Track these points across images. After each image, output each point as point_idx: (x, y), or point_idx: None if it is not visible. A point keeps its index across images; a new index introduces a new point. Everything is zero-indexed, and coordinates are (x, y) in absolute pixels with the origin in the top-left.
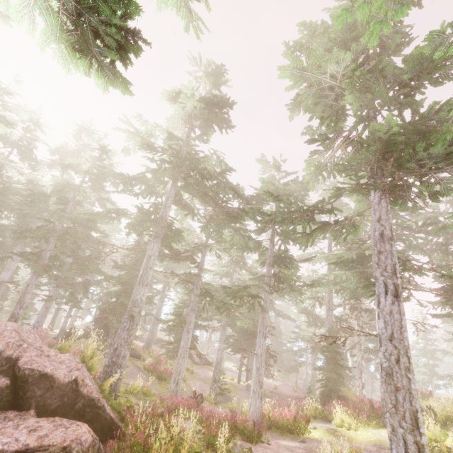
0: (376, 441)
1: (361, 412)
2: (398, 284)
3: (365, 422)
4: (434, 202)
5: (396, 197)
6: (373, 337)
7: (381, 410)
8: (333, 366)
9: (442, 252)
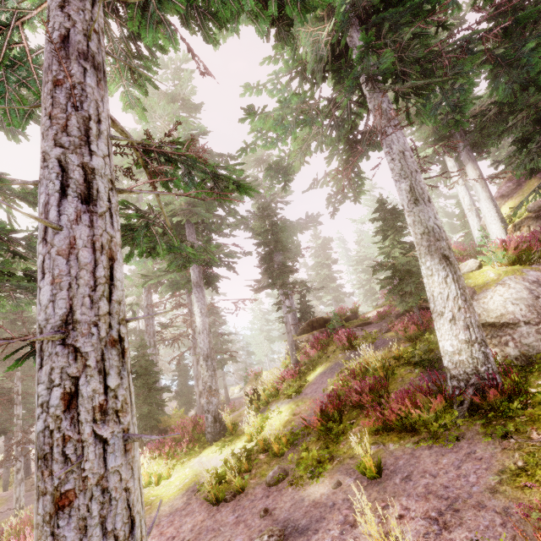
0: (192, 480)
1: (181, 442)
2: (96, 169)
3: (185, 454)
4: (210, 43)
5: (130, 5)
6: (213, 335)
7: (206, 425)
8: (146, 395)
9: (260, 218)
